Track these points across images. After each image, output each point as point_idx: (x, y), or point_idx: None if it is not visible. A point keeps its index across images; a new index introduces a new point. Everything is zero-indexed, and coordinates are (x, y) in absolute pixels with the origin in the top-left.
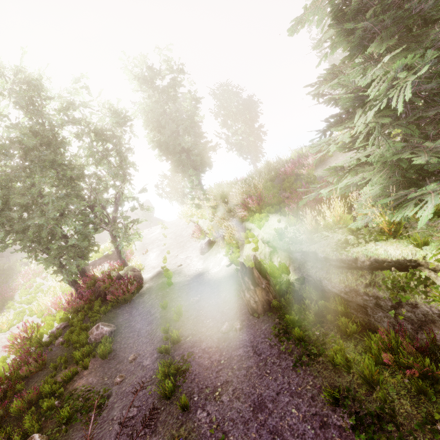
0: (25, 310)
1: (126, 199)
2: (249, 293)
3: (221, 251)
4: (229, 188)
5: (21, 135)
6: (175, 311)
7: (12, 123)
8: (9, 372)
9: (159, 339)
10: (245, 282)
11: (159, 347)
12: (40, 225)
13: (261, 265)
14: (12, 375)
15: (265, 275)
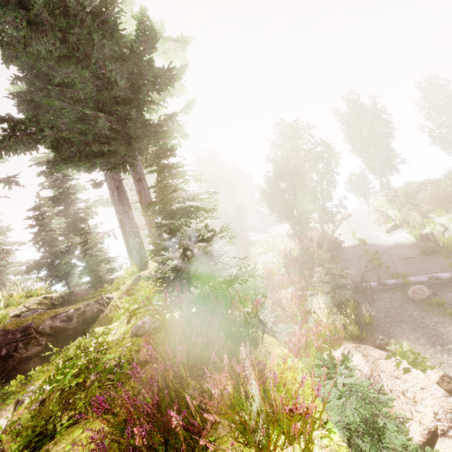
0: (268, 248)
1: (331, 193)
2: (423, 243)
3: (404, 231)
4: (418, 188)
5: (293, 160)
6: (372, 253)
7: (292, 155)
8: (295, 260)
9: (366, 260)
10: (421, 238)
11: (369, 259)
12: (292, 205)
13: (433, 233)
14: (296, 261)
15: (434, 237)
